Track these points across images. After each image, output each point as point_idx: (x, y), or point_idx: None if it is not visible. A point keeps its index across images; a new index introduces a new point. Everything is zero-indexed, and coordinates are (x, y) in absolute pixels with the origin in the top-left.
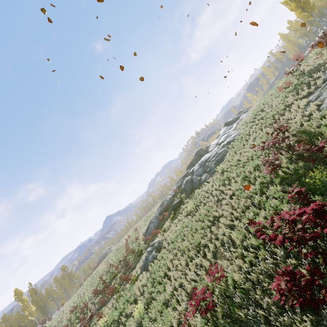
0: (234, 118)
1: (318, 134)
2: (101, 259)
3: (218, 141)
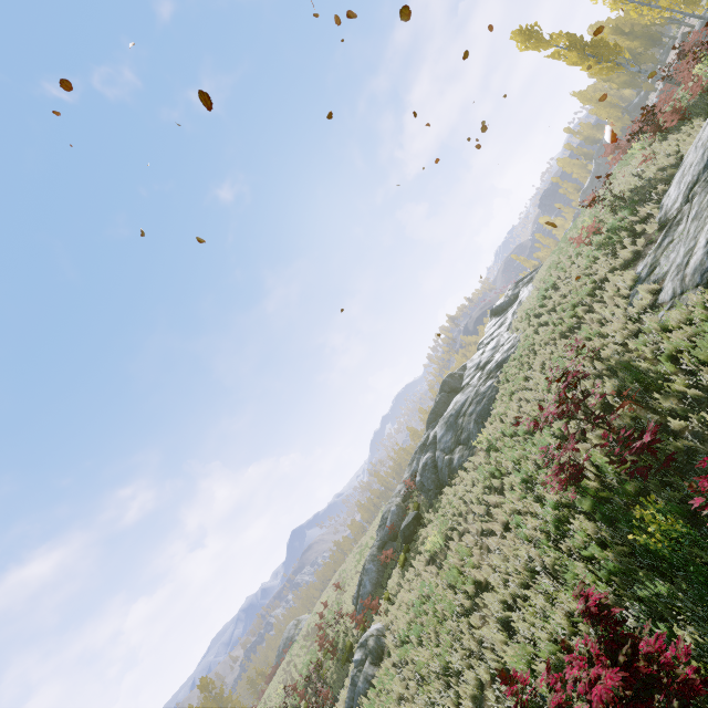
0: (507, 298)
1: (658, 379)
2: (281, 654)
3: (480, 359)
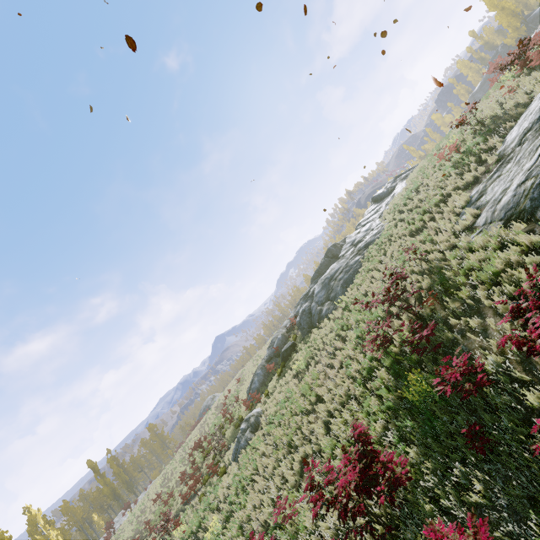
0: (386, 190)
1: (454, 286)
2: (201, 415)
3: (355, 237)
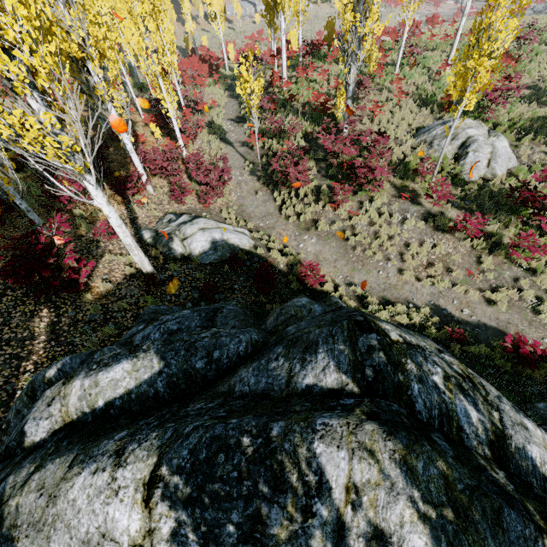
0: None
1: None
2: None
3: None
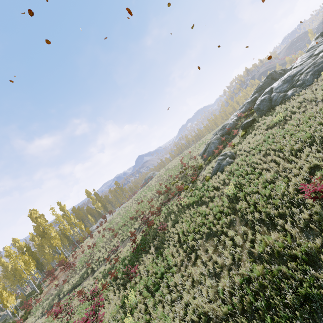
0: None
1: None
2: (146, 180)
3: (313, 52)
